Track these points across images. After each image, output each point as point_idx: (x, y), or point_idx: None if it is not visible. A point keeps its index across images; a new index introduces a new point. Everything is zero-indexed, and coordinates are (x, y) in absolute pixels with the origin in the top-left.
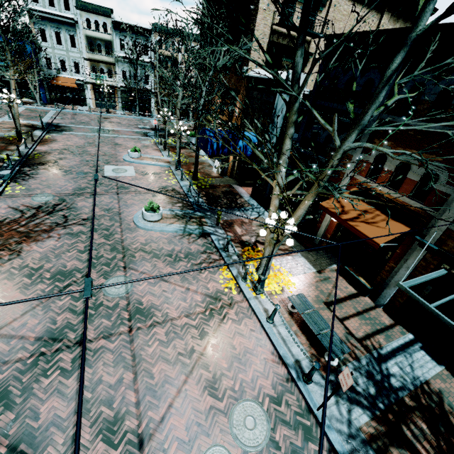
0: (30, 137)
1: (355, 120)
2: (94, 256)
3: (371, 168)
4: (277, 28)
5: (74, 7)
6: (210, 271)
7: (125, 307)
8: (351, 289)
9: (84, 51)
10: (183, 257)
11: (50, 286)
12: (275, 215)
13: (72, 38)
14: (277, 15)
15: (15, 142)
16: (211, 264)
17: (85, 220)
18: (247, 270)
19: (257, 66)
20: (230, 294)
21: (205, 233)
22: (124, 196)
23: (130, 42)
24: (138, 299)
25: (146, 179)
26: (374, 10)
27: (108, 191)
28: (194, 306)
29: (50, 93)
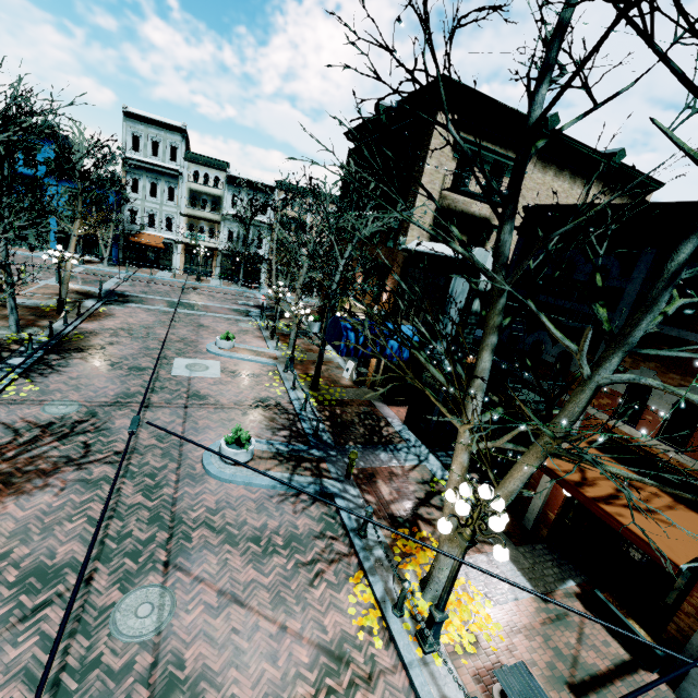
0: (76, 308)
1: (613, 334)
2: (115, 533)
3: (622, 402)
4: (447, 193)
5: (183, 158)
6: (330, 582)
7: (147, 673)
8: (617, 647)
9: (184, 206)
10: (281, 544)
11: (7, 606)
12: (467, 488)
13: (171, 191)
14: (448, 179)
15: (52, 314)
16: (332, 564)
17: (119, 455)
18: (405, 591)
19: (420, 237)
20: (368, 646)
21: (325, 493)
22: (195, 412)
23: (245, 199)
24: (178, 652)
25: (236, 383)
26: (579, 180)
27: (172, 401)
28: (291, 679)
29: (124, 251)
